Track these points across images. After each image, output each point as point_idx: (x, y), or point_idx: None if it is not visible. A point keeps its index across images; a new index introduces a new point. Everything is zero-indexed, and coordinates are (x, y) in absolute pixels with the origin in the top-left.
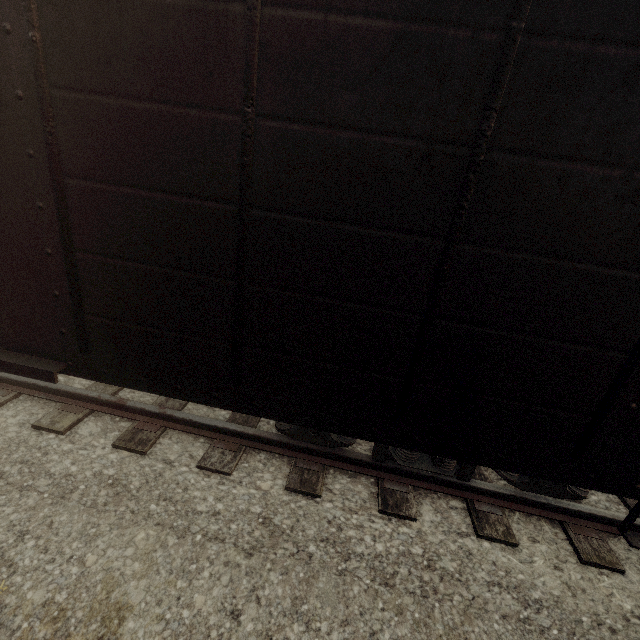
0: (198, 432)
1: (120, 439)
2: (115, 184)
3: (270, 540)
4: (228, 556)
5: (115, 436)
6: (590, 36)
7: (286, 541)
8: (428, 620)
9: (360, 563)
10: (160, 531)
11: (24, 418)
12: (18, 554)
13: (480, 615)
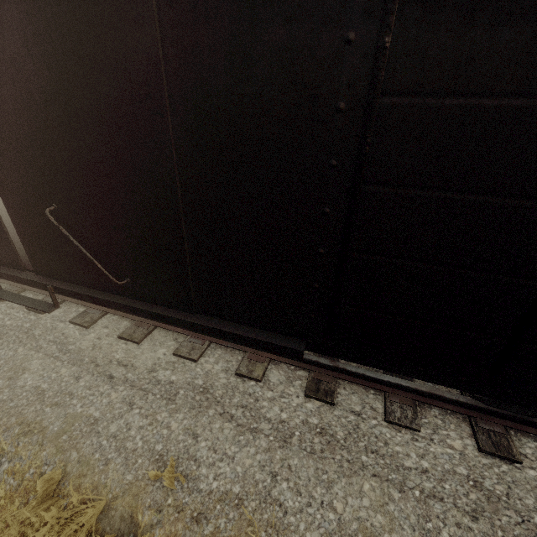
0: (368, 384)
1: (308, 389)
2: (424, 188)
3: (489, 505)
4: (455, 517)
5: (300, 385)
6: None
7: (507, 509)
8: None
9: None
10: (380, 483)
11: (224, 365)
12: (280, 494)
13: None
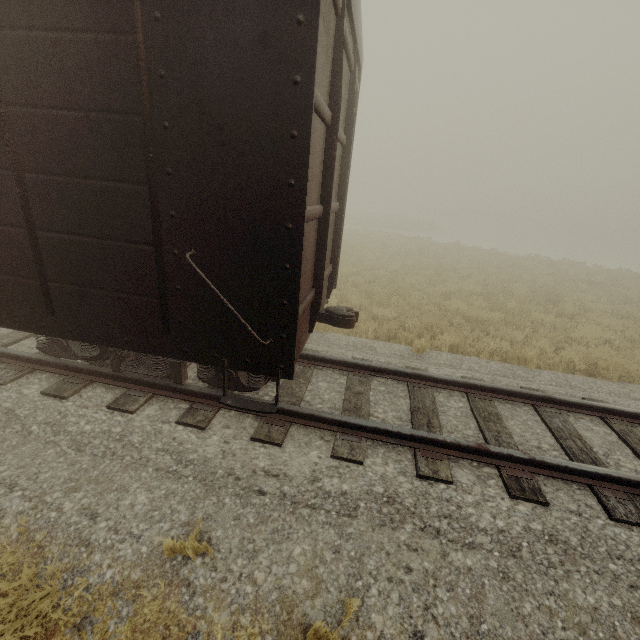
0: None
1: None
2: None
3: (5, 423)
4: None
5: None
6: (23, 26)
7: (16, 423)
8: (91, 469)
9: (65, 437)
10: None
11: None
12: None
13: (138, 468)
